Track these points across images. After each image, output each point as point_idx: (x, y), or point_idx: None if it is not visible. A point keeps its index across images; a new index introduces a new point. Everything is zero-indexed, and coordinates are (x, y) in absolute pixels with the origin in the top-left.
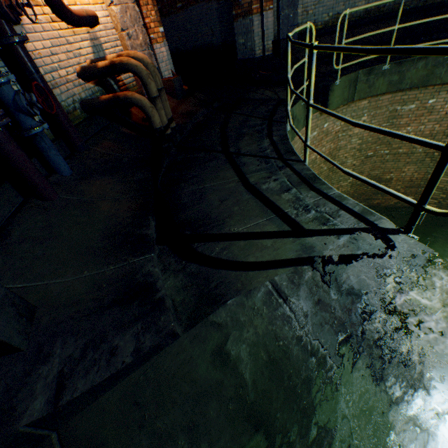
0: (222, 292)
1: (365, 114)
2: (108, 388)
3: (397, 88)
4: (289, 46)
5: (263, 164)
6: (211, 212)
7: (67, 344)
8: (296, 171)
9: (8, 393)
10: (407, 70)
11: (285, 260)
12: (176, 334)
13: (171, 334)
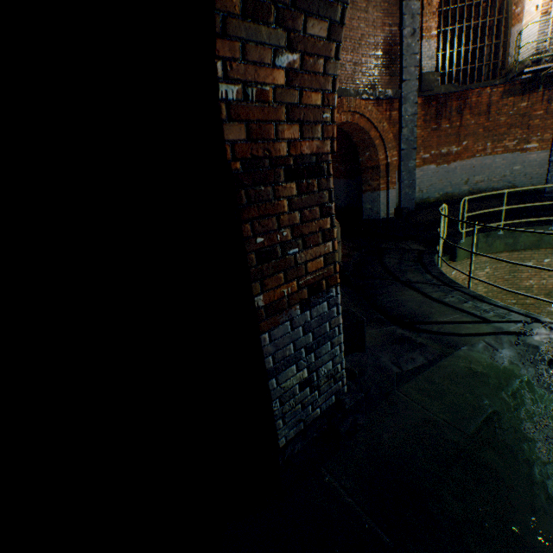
0: (453, 344)
1: (486, 266)
2: (415, 376)
3: (513, 248)
4: (441, 219)
5: (436, 288)
6: (415, 311)
7: (383, 354)
8: (465, 293)
9: (376, 363)
10: (519, 236)
11: (486, 332)
12: (441, 356)
13: (440, 355)
